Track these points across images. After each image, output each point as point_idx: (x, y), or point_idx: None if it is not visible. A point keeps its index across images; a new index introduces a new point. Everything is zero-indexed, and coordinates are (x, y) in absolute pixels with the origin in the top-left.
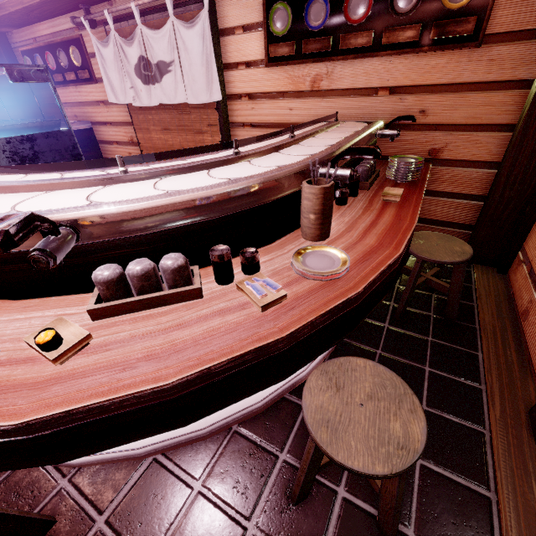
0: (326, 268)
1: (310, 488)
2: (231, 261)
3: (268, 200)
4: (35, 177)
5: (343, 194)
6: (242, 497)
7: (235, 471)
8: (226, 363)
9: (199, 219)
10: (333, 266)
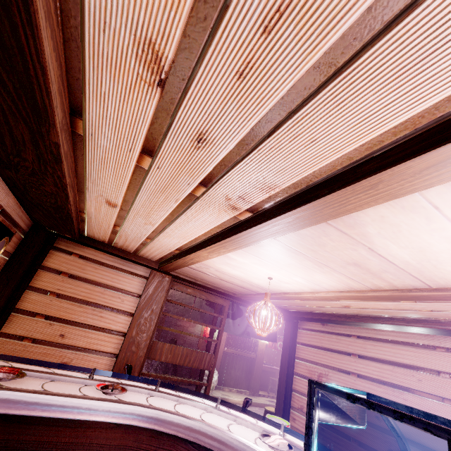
0: None
1: None
2: None
3: None
4: (270, 447)
5: None
6: None
7: None
8: None
9: None
10: None
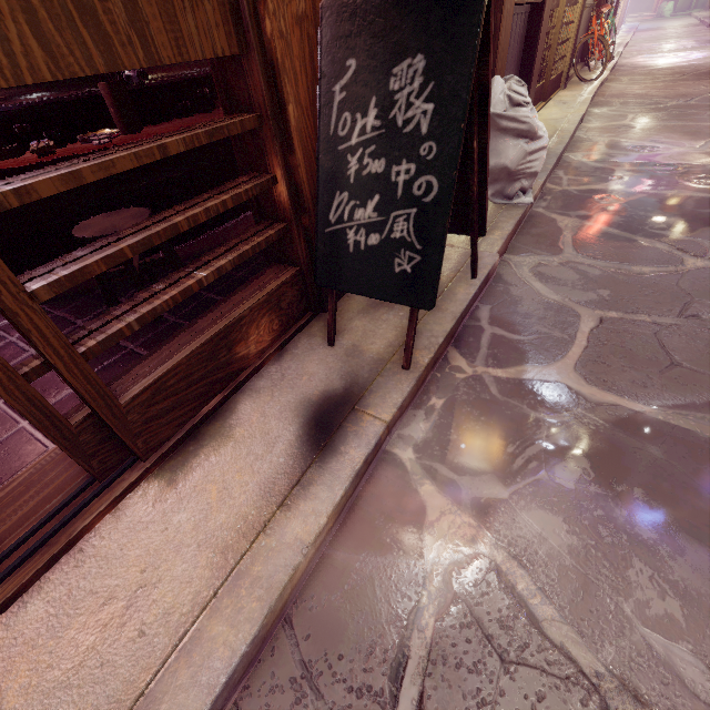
0: (102, 138)
1: (120, 300)
2: (38, 136)
3: (72, 95)
4: None
5: (187, 107)
6: (87, 316)
7: (90, 308)
8: (3, 174)
9: (10, 105)
10: (108, 137)
